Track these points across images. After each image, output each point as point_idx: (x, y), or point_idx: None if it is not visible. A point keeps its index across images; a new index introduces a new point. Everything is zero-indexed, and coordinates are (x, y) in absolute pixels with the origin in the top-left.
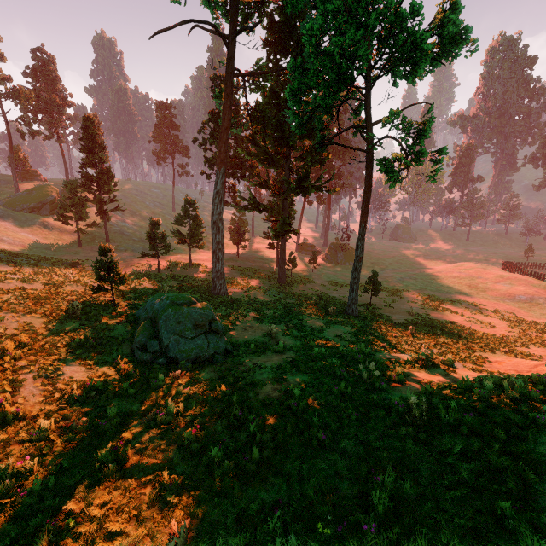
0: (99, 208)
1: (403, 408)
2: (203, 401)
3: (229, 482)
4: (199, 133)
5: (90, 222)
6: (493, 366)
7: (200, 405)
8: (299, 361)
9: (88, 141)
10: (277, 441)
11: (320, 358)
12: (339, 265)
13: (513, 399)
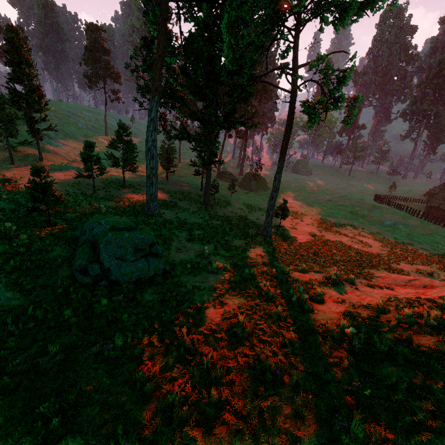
0: (30, 126)
1: (337, 333)
2: (150, 329)
3: (189, 430)
4: (131, 59)
5: (22, 140)
6: (379, 281)
7: (147, 334)
8: (232, 282)
9: (13, 54)
10: (231, 376)
11: (250, 278)
12: (253, 192)
13: (431, 327)
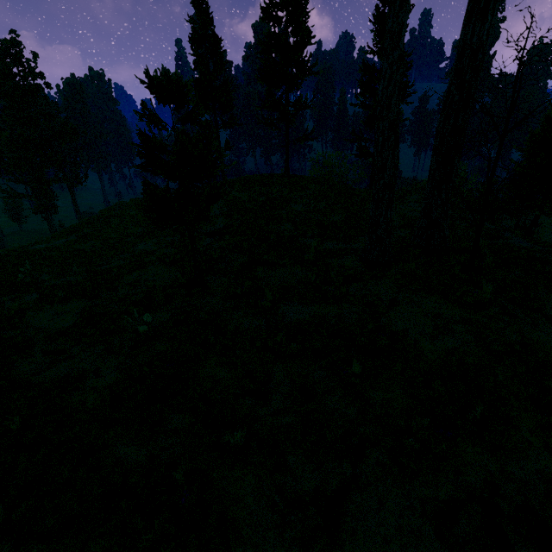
0: None
1: None
2: None
3: None
4: None
5: None
6: None
7: None
8: None
9: None
10: None
11: None
12: None
13: None
